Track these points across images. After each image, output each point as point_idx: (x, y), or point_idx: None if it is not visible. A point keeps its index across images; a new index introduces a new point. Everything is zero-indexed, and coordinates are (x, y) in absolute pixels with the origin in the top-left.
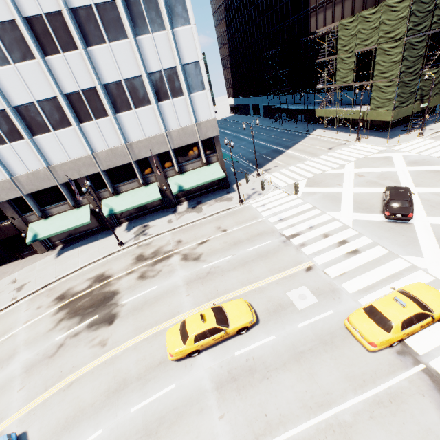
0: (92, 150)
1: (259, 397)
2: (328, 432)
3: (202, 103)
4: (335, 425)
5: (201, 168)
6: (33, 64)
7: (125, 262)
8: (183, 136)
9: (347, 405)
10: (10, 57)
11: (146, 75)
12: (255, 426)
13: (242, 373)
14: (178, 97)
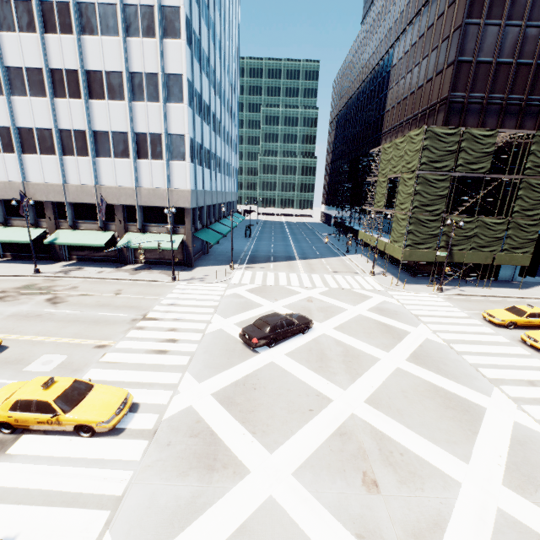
0: (66, 181)
1: None
2: None
3: (180, 172)
4: None
5: (165, 234)
6: (44, 101)
7: (14, 285)
8: (152, 196)
9: None
10: (29, 92)
11: (132, 133)
12: None
13: None
14: (157, 160)
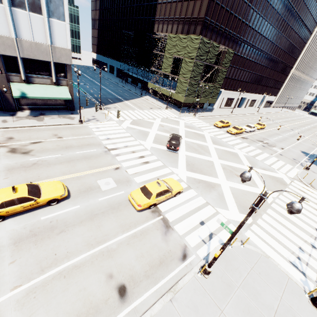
0: None
1: (54, 244)
2: (99, 256)
3: (60, 31)
4: (105, 251)
5: (50, 85)
6: None
7: None
8: (35, 50)
9: (116, 240)
10: None
11: None
12: (43, 263)
13: (43, 230)
14: (36, 14)
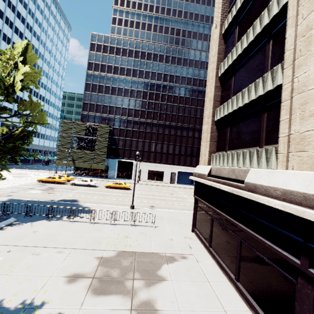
0: None
1: None
2: None
3: None
4: None
5: None
6: None
7: None
8: None
9: None
10: None
11: None
12: None
13: None
14: None
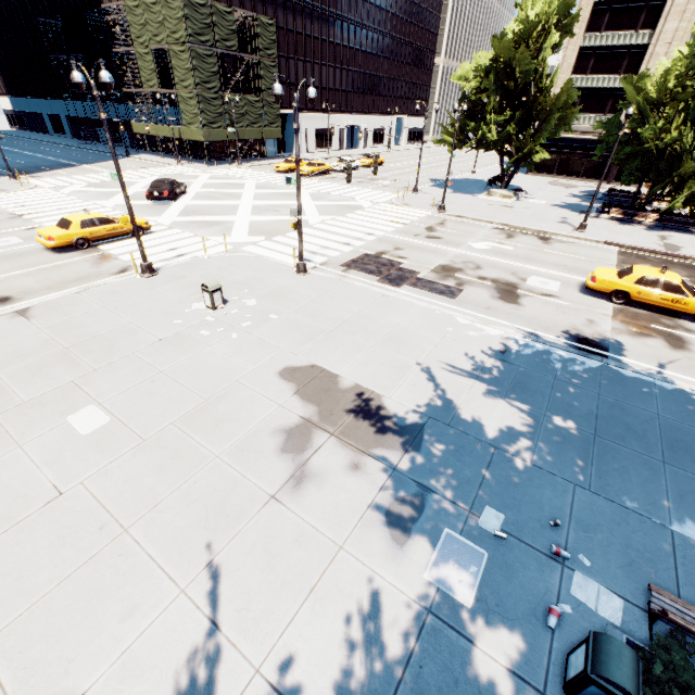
0: None
1: None
2: None
3: None
4: None
5: None
6: None
7: None
8: None
9: (6, 275)
10: None
11: None
12: None
13: None
14: None
